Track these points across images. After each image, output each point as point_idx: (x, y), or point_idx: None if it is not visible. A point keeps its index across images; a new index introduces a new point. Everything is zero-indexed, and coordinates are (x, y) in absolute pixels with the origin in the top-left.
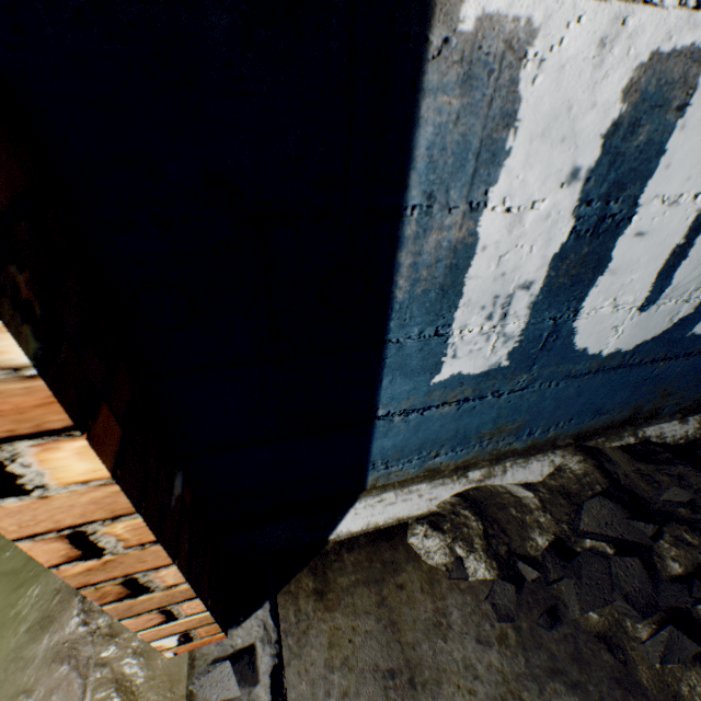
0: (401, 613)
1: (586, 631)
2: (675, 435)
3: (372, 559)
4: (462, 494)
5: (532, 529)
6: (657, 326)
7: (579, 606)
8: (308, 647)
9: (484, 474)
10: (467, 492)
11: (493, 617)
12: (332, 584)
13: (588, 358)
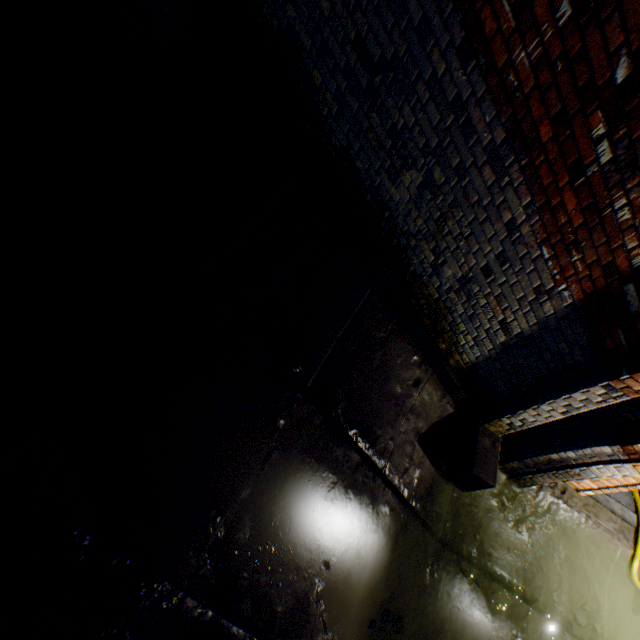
0: None
1: None
2: None
3: None
4: None
5: None
6: None
7: None
8: None
9: None
10: None
11: None
12: None
13: None
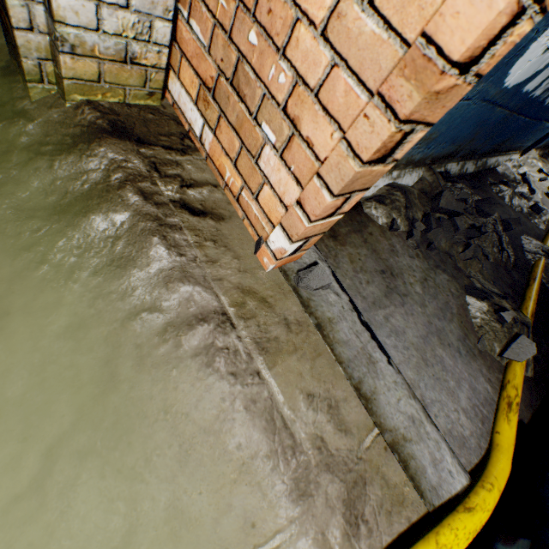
0: (376, 247)
1: (441, 252)
2: (453, 172)
3: (352, 220)
4: (390, 185)
5: (416, 208)
6: (528, 74)
7: (444, 239)
8: (341, 264)
9: (397, 175)
10: (391, 184)
11: (412, 247)
12: (337, 232)
13: (499, 86)
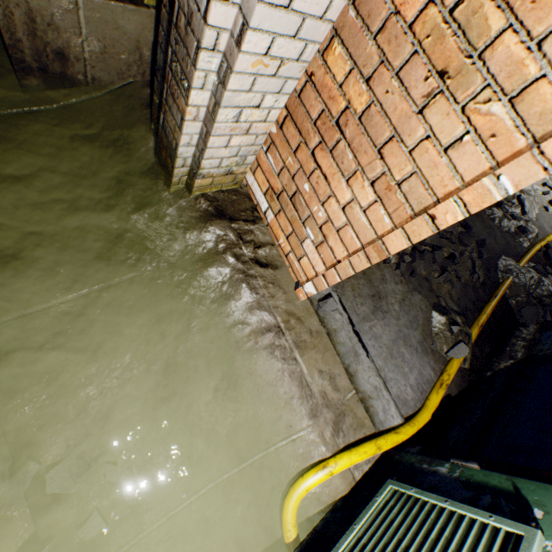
0: (371, 277)
1: (421, 277)
2: None
3: None
4: None
5: None
6: None
7: (424, 269)
8: (346, 292)
9: None
10: None
11: (398, 275)
12: None
13: None
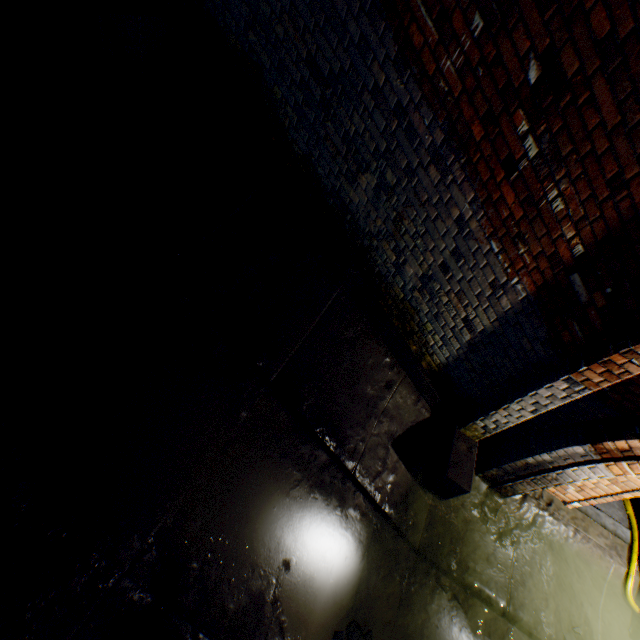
0: None
1: None
2: None
3: None
4: None
5: None
6: None
7: None
8: None
9: None
10: None
11: None
12: None
13: None
